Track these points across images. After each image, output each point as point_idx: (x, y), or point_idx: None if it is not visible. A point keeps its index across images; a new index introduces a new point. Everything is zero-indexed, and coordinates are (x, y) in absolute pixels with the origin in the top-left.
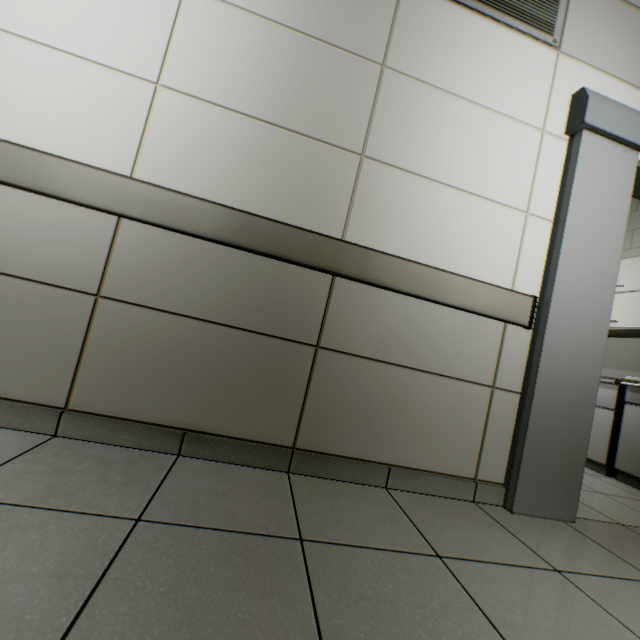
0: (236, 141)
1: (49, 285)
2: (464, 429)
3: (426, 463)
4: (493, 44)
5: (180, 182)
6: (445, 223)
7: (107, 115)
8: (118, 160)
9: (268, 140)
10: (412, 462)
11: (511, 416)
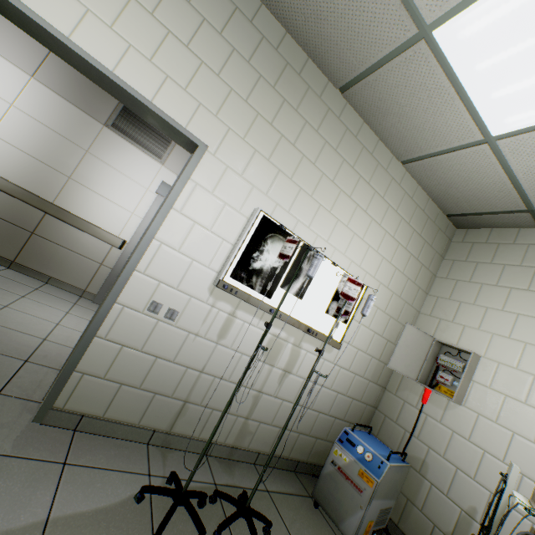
0: (19, 160)
1: None
2: (86, 274)
3: (67, 280)
4: (136, 156)
5: None
6: (98, 208)
7: None
8: None
9: (32, 163)
10: (61, 279)
11: (106, 275)
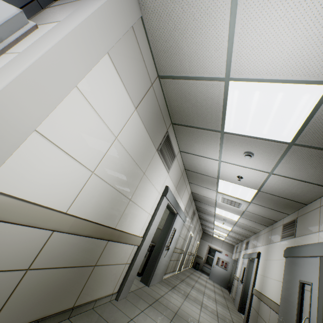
0: (105, 195)
1: (5, 271)
2: (116, 279)
3: (104, 294)
4: (161, 170)
5: (83, 211)
6: (136, 218)
7: (71, 183)
8: (66, 203)
9: (113, 195)
10: (101, 295)
11: (126, 270)
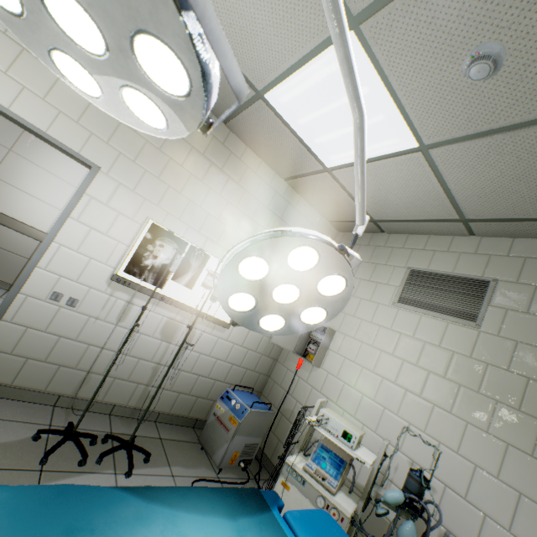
0: None
1: None
2: (13, 269)
3: None
4: (64, 156)
5: None
6: (24, 205)
7: None
8: None
9: None
10: None
11: None
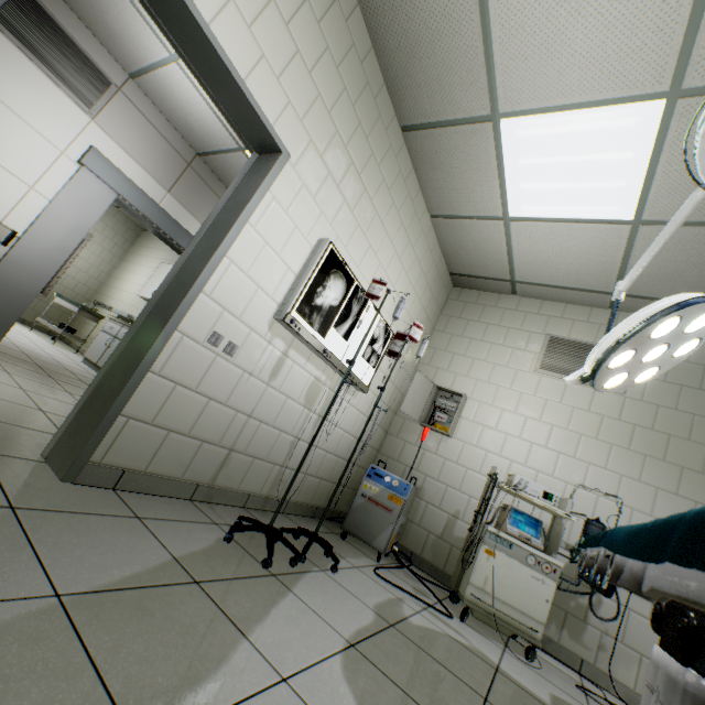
0: None
1: None
2: None
3: None
4: (43, 89)
5: None
6: None
7: None
8: None
9: None
10: None
11: None
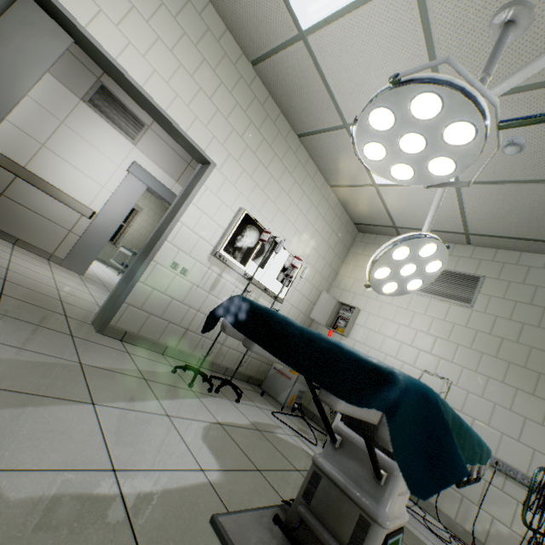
0: None
1: None
2: (54, 239)
3: (35, 244)
4: (111, 134)
5: None
6: (70, 178)
7: None
8: None
9: (5, 125)
10: (29, 241)
11: (75, 242)
